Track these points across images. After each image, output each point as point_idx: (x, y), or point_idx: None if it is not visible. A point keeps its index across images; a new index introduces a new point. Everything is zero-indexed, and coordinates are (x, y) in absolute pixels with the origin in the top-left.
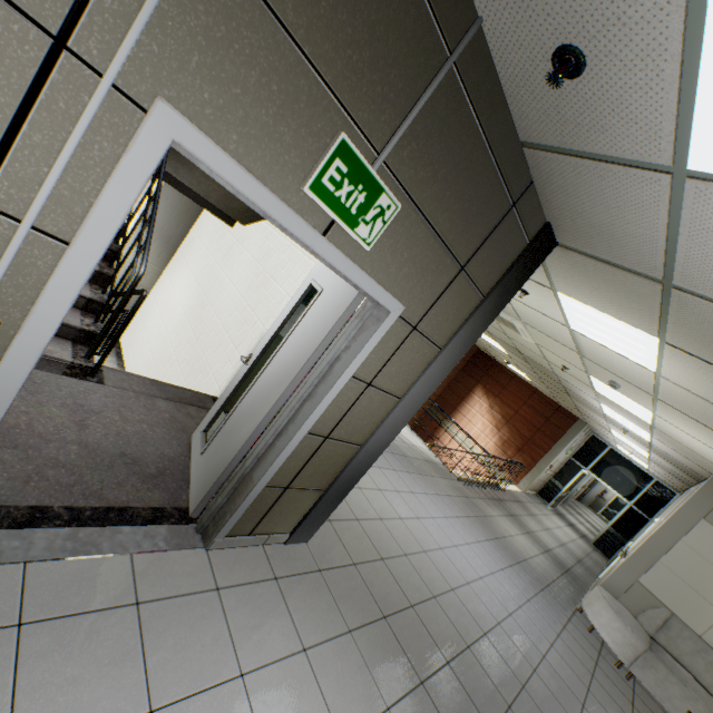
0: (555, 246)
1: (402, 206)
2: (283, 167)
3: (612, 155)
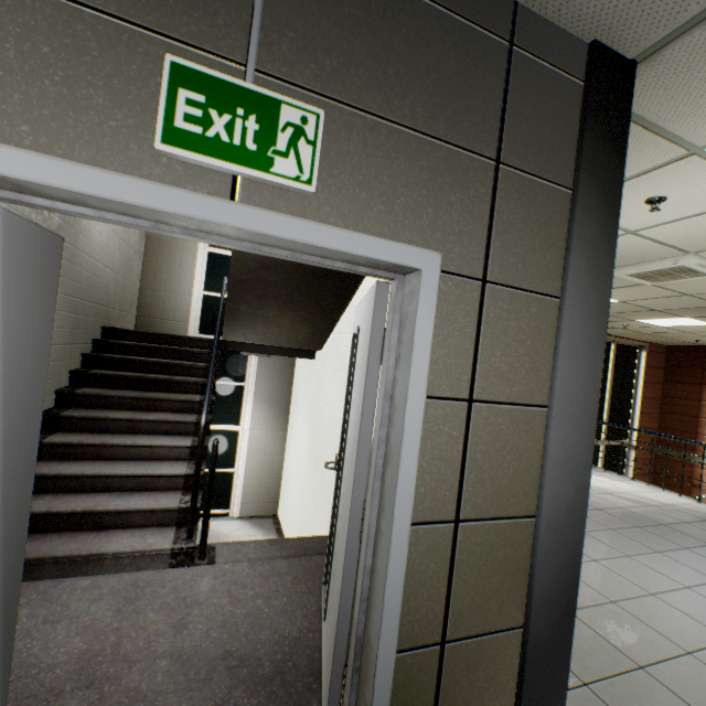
0: (633, 68)
1: (330, 117)
2: (116, 138)
3: None
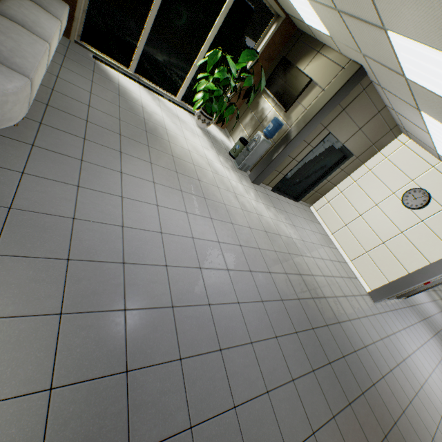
0: None
1: None
2: None
3: None
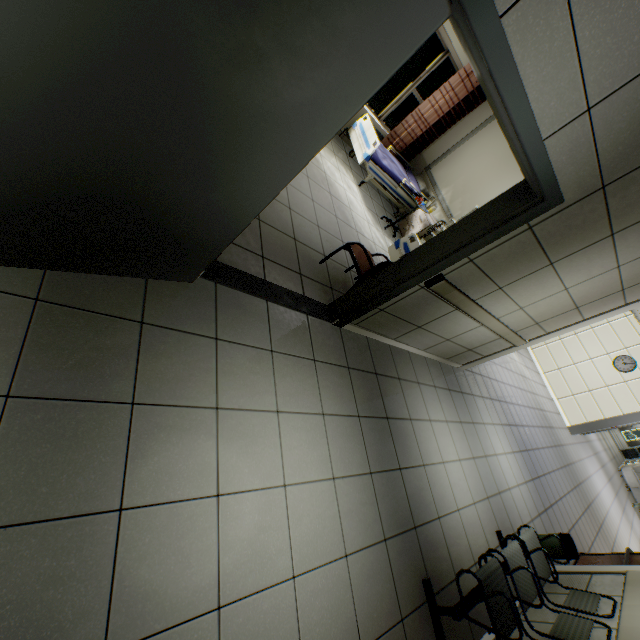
0: None
1: None
2: None
3: None
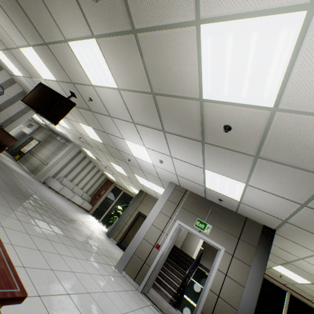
0: (274, 230)
1: (213, 226)
2: (191, 224)
3: (237, 205)
